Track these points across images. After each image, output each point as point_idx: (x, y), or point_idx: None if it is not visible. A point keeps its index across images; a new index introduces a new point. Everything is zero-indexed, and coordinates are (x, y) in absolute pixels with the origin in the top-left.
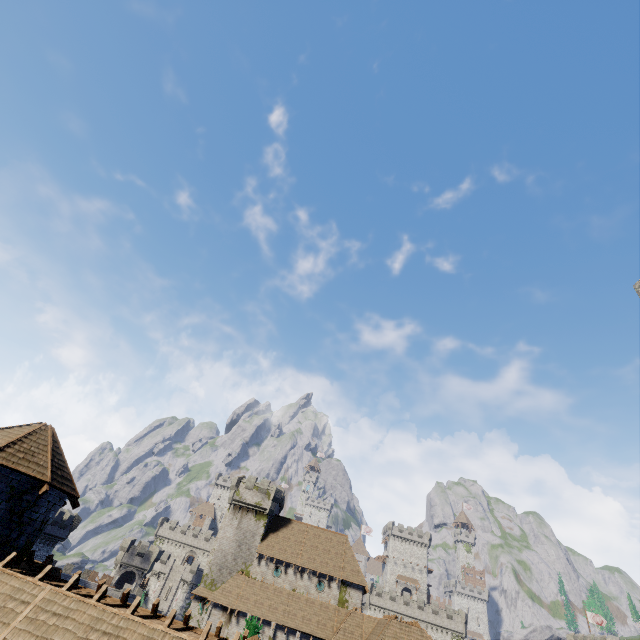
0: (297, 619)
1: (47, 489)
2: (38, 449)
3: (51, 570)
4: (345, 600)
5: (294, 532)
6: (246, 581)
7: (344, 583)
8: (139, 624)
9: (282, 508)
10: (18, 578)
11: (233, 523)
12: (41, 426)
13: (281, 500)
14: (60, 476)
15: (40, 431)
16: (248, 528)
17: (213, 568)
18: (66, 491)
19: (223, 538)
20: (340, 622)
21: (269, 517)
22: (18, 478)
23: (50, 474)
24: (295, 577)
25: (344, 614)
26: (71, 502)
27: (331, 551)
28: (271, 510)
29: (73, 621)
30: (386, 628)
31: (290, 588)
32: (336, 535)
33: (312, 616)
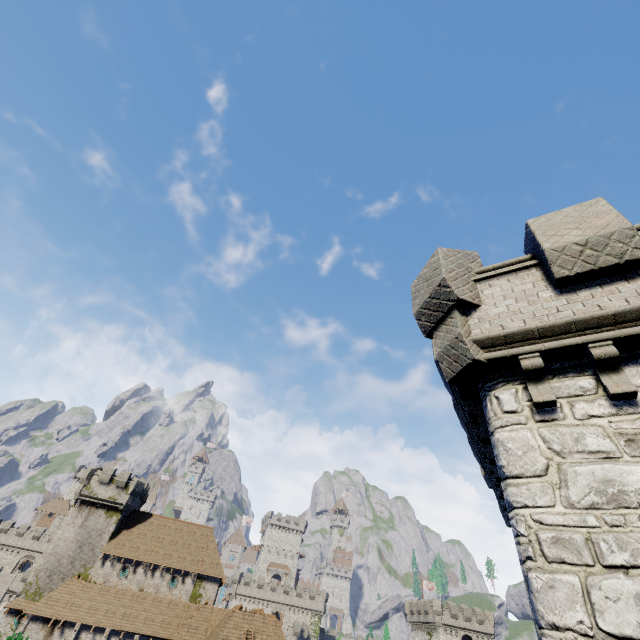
0: (138, 621)
1: None
2: None
3: None
4: (199, 595)
5: (153, 527)
6: (82, 586)
7: (200, 577)
8: None
9: (144, 502)
10: None
11: (76, 521)
12: None
13: (143, 493)
14: None
15: None
16: (95, 526)
17: (41, 575)
18: None
19: (60, 539)
20: (188, 618)
21: (124, 513)
22: None
23: None
24: (145, 576)
25: (194, 609)
26: None
27: (192, 545)
28: (127, 505)
29: None
30: (229, 620)
31: (137, 588)
32: (201, 528)
33: (157, 616)
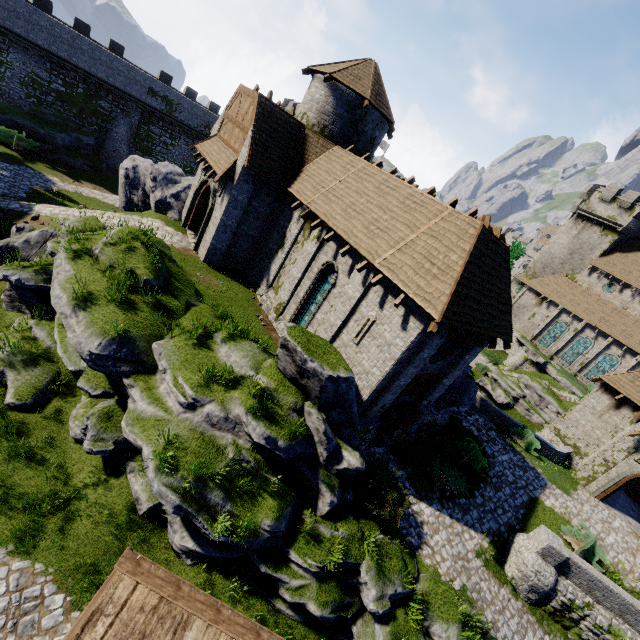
0: (614, 329)
1: (367, 104)
2: (364, 77)
3: (369, 157)
4: None
5: None
6: (567, 283)
7: None
8: (408, 188)
9: None
10: (352, 156)
11: (570, 232)
12: (367, 60)
13: None
14: (379, 102)
15: (366, 64)
16: (587, 240)
17: (537, 265)
18: (383, 114)
19: (554, 243)
20: None
21: (621, 236)
22: (351, 95)
23: (369, 94)
24: (631, 299)
25: None
26: (389, 127)
27: None
28: (627, 228)
29: (374, 179)
30: None
31: (619, 306)
32: None
33: (635, 334)
